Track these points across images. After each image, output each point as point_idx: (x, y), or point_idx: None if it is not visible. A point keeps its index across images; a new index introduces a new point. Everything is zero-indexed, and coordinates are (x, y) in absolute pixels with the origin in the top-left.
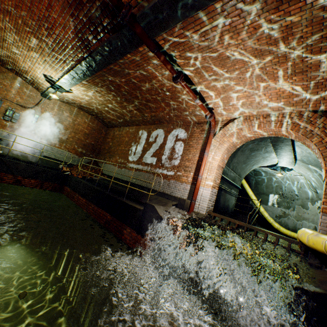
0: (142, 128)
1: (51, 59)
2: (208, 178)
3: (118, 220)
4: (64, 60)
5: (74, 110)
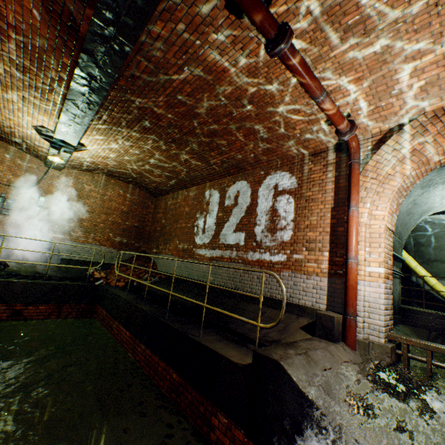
0: (209, 186)
1: (30, 91)
2: (369, 259)
3: (196, 387)
4: (48, 85)
5: (100, 179)
